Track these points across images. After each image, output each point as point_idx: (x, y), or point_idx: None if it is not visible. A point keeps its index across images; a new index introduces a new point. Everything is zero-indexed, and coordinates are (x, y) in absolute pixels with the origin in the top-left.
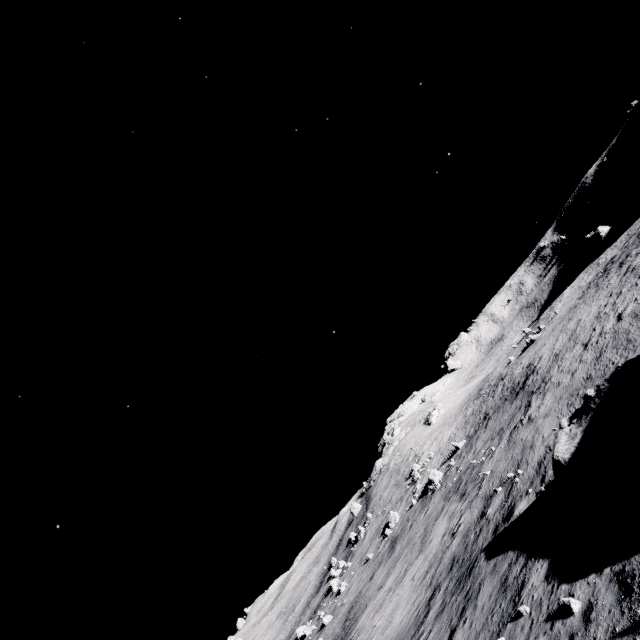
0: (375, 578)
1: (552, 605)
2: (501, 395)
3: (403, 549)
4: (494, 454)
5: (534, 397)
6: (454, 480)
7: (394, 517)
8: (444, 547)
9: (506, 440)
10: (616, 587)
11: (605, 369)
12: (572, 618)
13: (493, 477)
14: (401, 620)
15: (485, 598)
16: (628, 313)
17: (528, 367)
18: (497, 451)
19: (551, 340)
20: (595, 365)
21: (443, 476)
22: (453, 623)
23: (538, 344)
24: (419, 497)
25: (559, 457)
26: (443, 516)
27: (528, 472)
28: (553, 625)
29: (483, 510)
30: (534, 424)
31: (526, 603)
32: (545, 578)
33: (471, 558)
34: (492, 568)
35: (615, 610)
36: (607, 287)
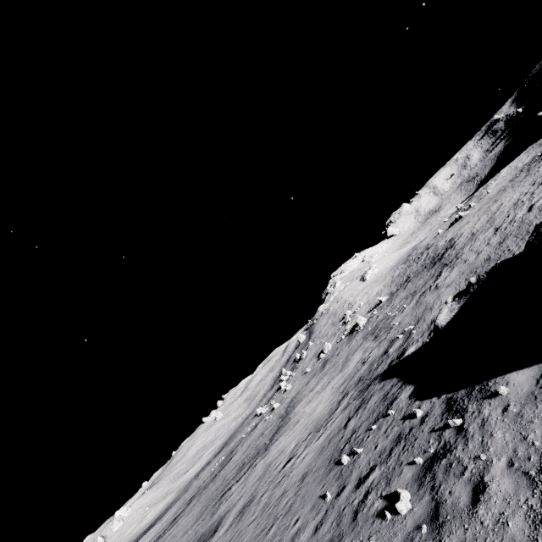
0: (309, 384)
1: (407, 411)
2: (423, 263)
3: (330, 368)
4: (404, 310)
5: (445, 269)
6: (373, 325)
7: (328, 346)
8: (356, 370)
9: (415, 301)
10: (444, 406)
11: (501, 254)
12: (415, 419)
13: (399, 327)
14: (321, 410)
15: (372, 403)
16: (538, 205)
17: (450, 241)
18: (407, 308)
19: (474, 219)
20: (496, 249)
21: (367, 321)
22: (350, 415)
23: (464, 221)
24: (347, 334)
25: (438, 324)
26: (360, 350)
27: (423, 327)
28: (404, 422)
29: (386, 349)
30: (438, 291)
31: (394, 409)
32: (409, 396)
33: (371, 379)
34: (381, 387)
35: (439, 418)
36: (535, 174)
